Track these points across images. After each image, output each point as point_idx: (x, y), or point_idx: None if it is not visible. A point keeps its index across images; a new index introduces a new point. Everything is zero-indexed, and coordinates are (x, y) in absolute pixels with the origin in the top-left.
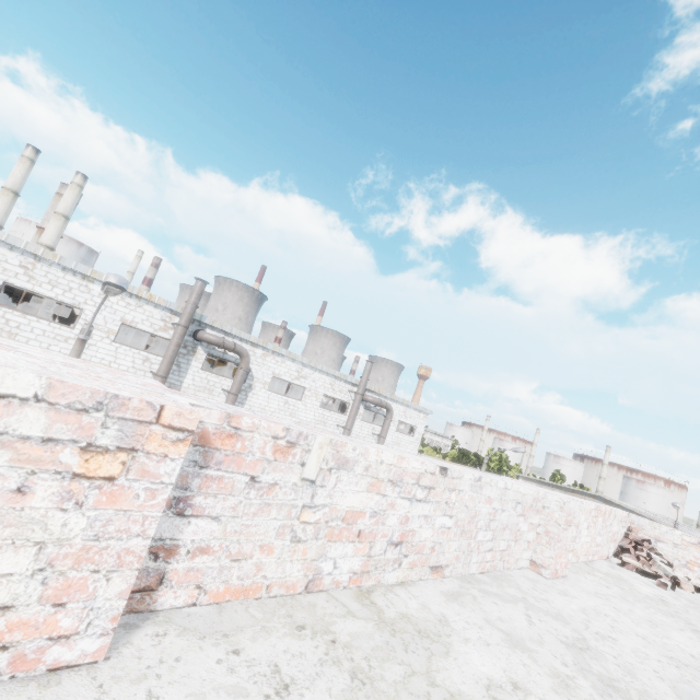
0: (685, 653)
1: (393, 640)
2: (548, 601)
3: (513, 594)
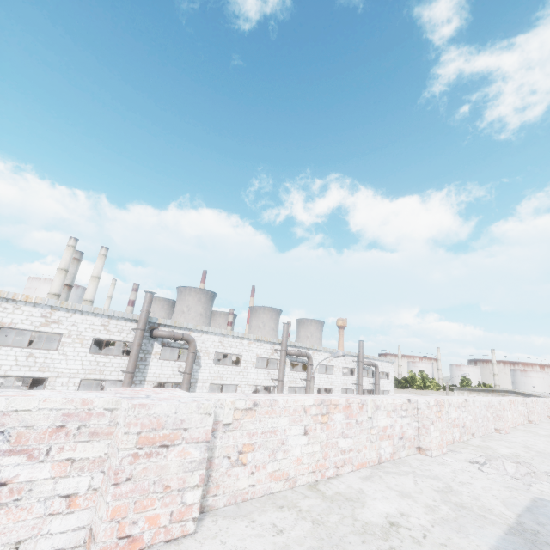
0: None
1: None
2: None
3: None
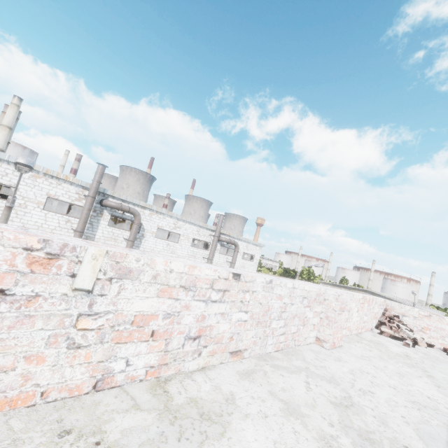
0: (423, 396)
1: (169, 429)
2: (325, 367)
3: (299, 365)
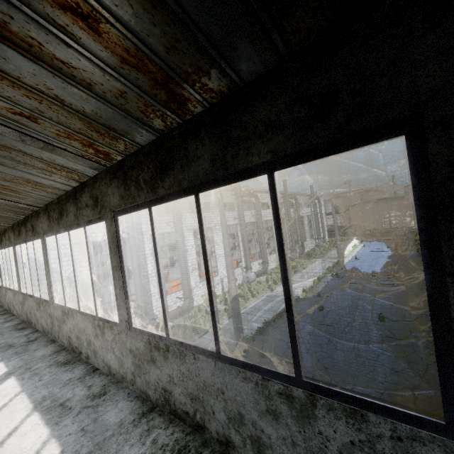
0: None
1: None
2: None
3: None
